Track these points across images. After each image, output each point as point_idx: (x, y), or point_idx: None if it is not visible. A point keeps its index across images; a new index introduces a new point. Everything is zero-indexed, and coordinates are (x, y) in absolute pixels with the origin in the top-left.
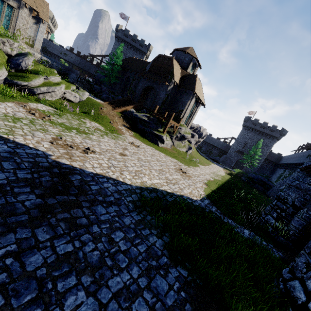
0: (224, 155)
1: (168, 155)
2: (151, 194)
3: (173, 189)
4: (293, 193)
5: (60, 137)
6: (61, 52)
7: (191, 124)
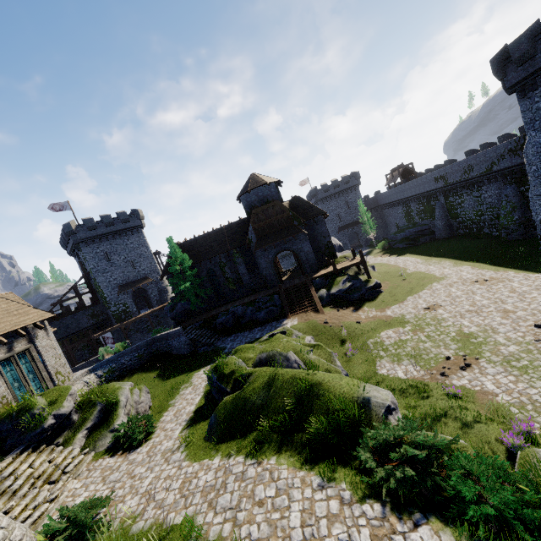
0: None
1: (420, 288)
2: None
3: None
4: None
5: (536, 342)
6: None
7: None
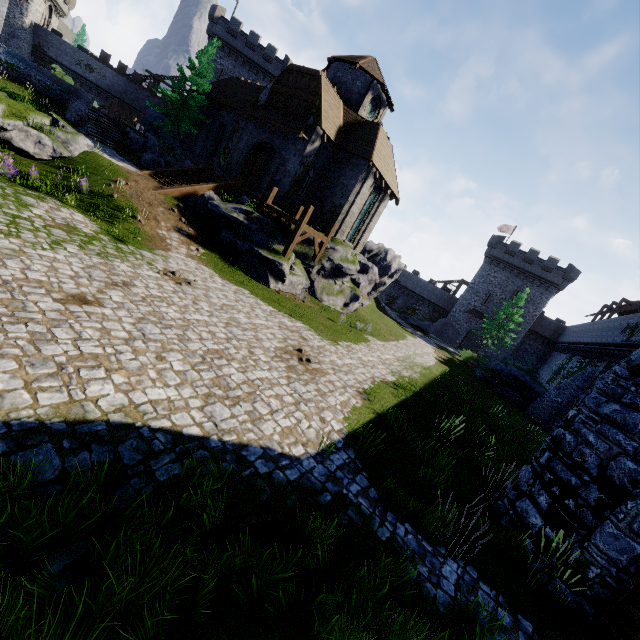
0: (441, 319)
1: (284, 310)
2: (78, 453)
3: (217, 423)
4: (602, 440)
5: None
6: (80, 62)
7: (364, 241)
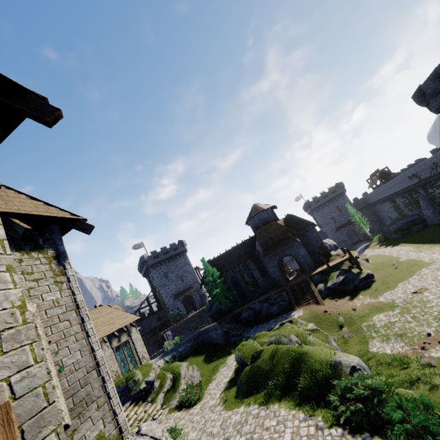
0: None
1: (410, 275)
2: None
3: None
4: None
5: None
6: None
7: None
